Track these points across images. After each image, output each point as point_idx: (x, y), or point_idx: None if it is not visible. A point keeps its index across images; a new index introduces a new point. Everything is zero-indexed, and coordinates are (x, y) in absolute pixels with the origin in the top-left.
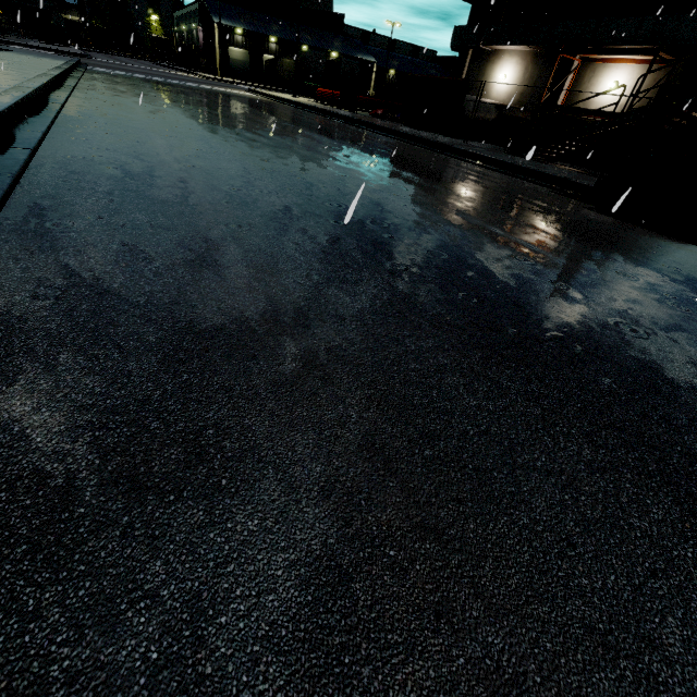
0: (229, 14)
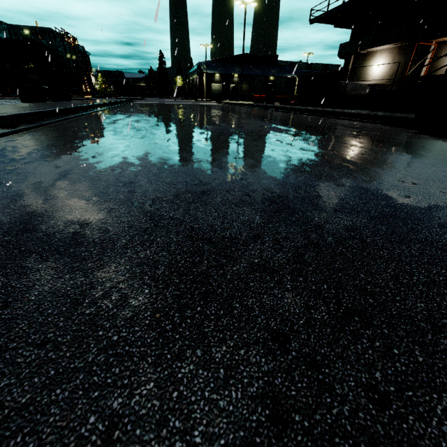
0: (212, 67)
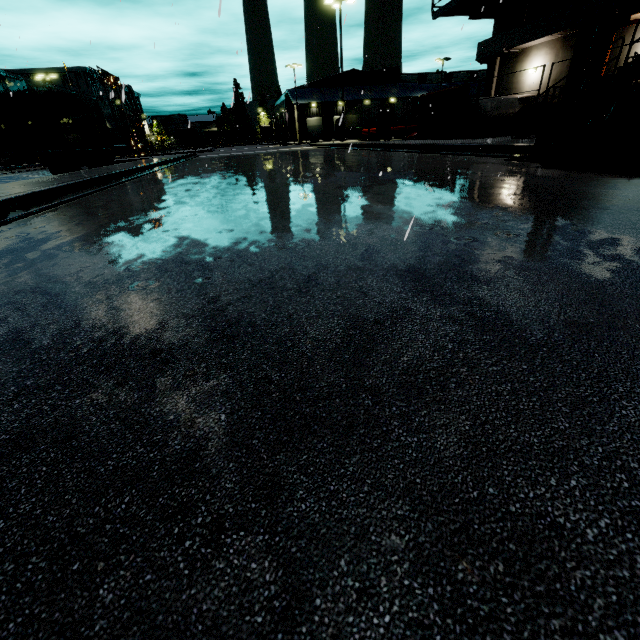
0: (305, 95)
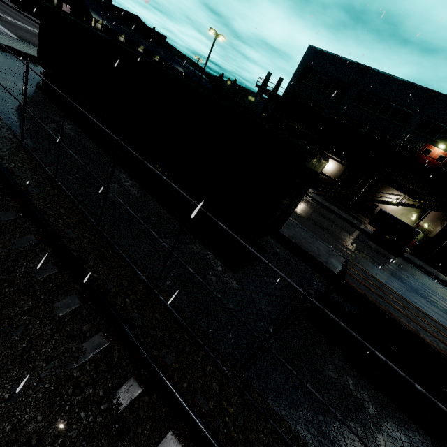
0: (100, 12)
